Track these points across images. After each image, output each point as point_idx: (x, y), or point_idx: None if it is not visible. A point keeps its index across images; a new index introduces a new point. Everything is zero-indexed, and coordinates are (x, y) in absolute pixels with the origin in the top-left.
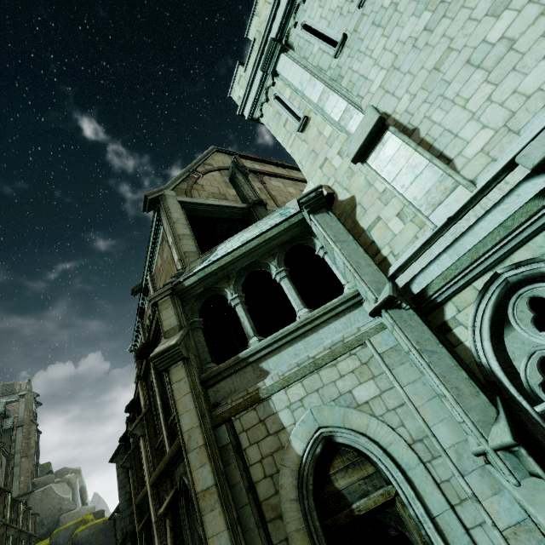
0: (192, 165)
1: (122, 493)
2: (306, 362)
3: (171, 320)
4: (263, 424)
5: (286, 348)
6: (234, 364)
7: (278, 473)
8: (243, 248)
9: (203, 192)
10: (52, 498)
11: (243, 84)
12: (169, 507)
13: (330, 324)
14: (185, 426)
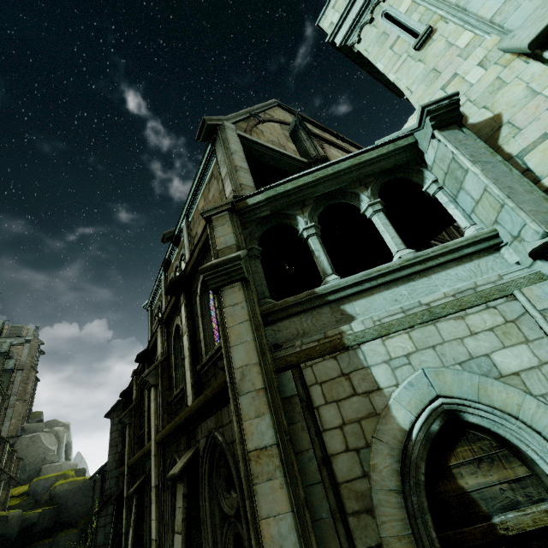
0: (253, 108)
1: (112, 452)
2: (415, 309)
3: (227, 238)
4: (347, 379)
5: (381, 291)
6: (306, 300)
7: (368, 449)
8: (330, 169)
9: (262, 136)
10: (38, 446)
11: (341, 6)
12: (186, 469)
13: (449, 270)
14: (237, 360)
